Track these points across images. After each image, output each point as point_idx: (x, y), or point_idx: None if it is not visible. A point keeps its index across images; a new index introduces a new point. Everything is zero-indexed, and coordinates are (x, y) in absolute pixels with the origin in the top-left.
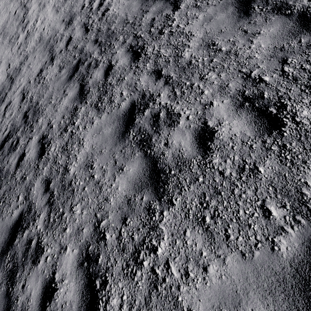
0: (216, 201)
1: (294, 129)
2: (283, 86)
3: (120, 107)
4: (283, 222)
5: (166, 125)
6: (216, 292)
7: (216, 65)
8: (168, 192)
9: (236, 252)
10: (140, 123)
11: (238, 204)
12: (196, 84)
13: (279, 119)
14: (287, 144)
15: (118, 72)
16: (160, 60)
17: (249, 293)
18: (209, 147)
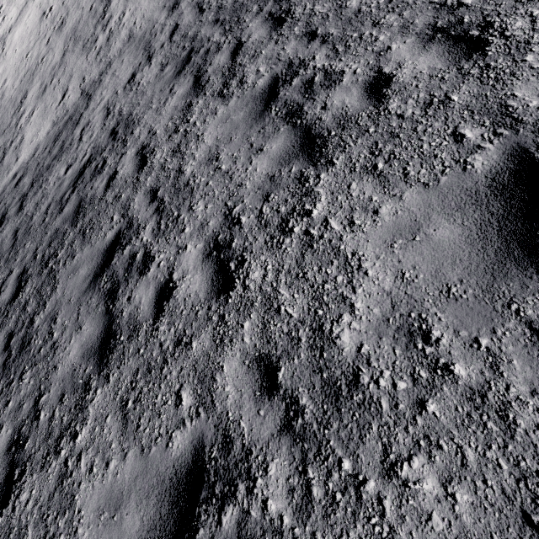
0: (392, 145)
1: (502, 45)
2: (490, 4)
3: (256, 86)
4: (479, 141)
5: (324, 88)
6: (390, 228)
7: (398, 4)
8: (326, 155)
9: (417, 185)
10: (286, 95)
11: (421, 140)
12: (367, 33)
13: (483, 40)
14: (492, 63)
15: (251, 48)
16: (315, 19)
17: (432, 217)
18: (384, 94)
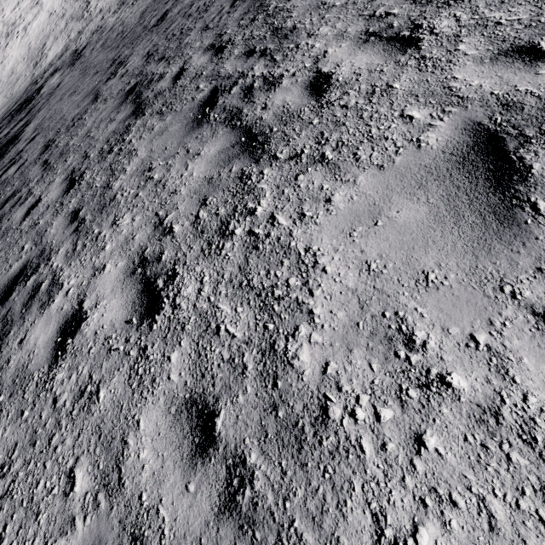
0: None
1: None
2: None
3: None
4: None
5: None
6: None
7: None
8: None
9: None
10: None
11: None
12: None
13: None
14: None
15: None
16: None
17: None
18: None
